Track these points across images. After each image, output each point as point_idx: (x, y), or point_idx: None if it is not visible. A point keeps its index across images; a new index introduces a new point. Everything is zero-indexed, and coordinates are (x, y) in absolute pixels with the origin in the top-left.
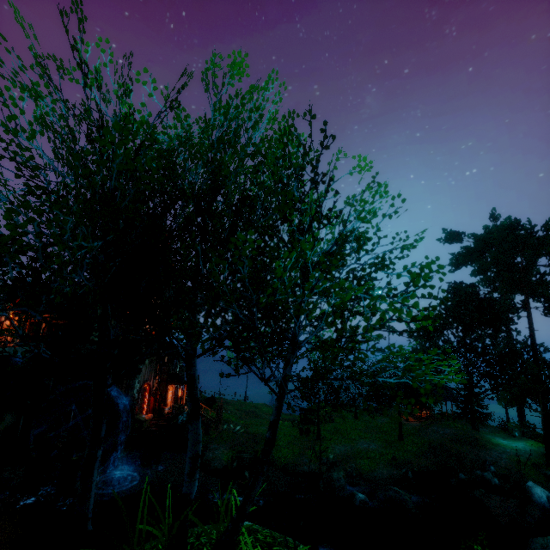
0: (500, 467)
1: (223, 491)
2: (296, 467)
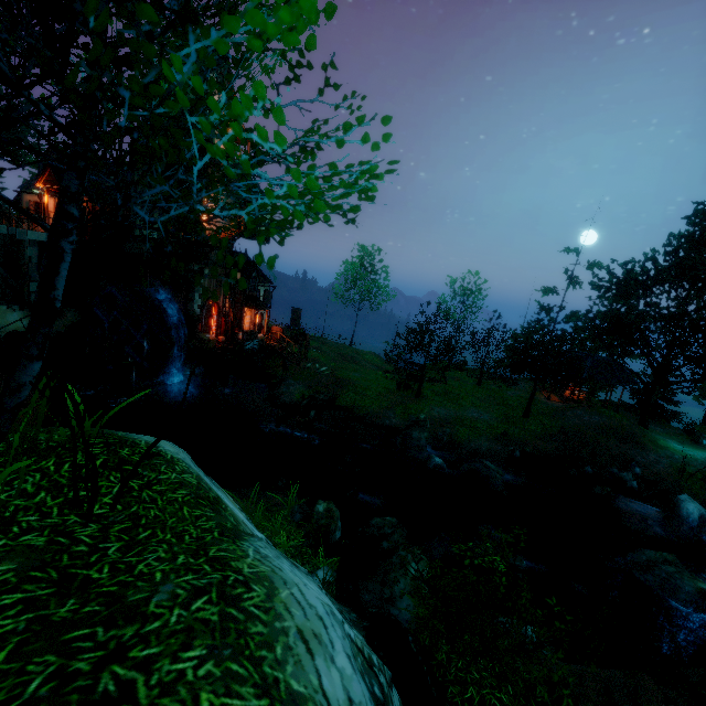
0: (651, 471)
1: (280, 424)
2: (376, 419)
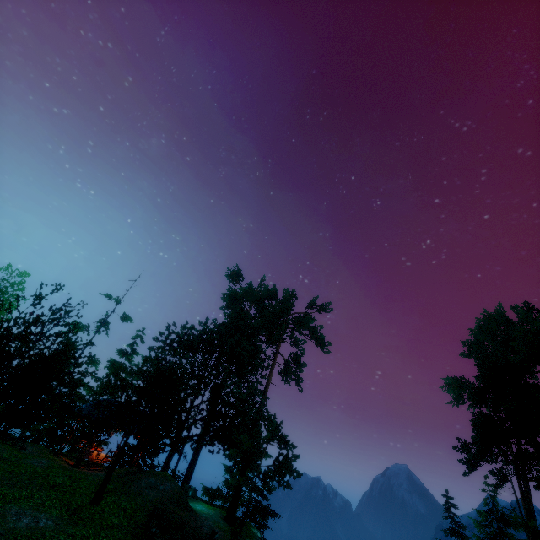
0: None
1: None
2: None
